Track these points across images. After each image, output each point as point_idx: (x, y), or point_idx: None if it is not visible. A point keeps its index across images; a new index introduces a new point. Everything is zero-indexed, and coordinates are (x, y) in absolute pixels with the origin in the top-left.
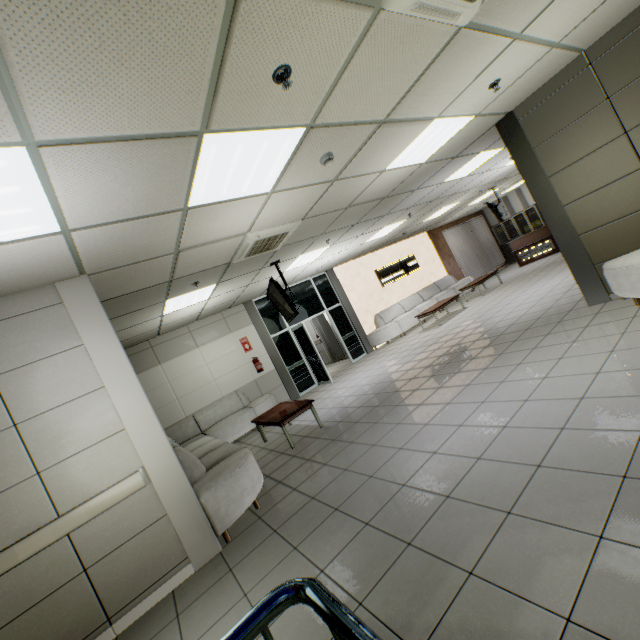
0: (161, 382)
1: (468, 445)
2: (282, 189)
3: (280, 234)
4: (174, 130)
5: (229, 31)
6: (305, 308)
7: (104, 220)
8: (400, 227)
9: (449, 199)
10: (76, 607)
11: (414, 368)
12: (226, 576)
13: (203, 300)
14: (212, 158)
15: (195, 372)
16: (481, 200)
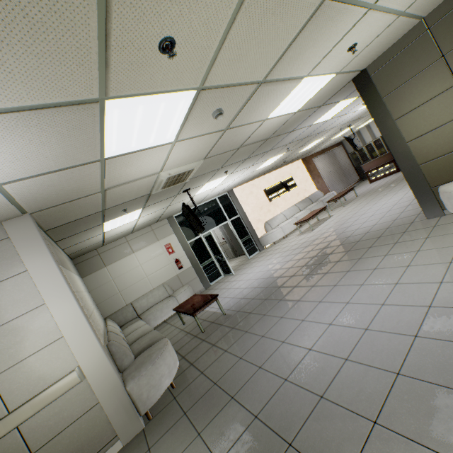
0: (107, 280)
1: (337, 345)
2: (184, 138)
3: (187, 171)
4: (74, 98)
5: (106, 5)
6: (213, 220)
7: (30, 174)
8: (281, 158)
9: (317, 136)
10: None
11: (293, 267)
12: None
13: (134, 220)
14: (117, 119)
15: (132, 271)
16: (341, 135)
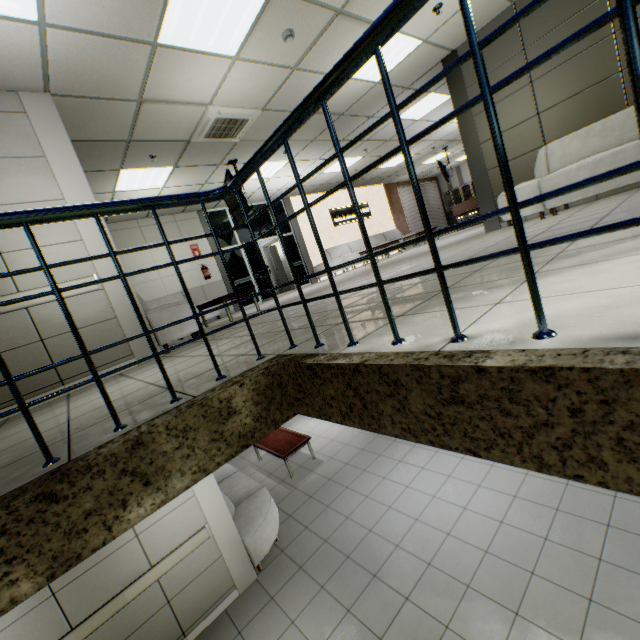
0: None
1: None
2: (246, 59)
3: (240, 119)
4: None
5: None
6: (258, 230)
7: (79, 25)
8: (357, 166)
9: None
10: (33, 365)
11: (346, 278)
12: (166, 358)
13: (157, 187)
14: None
15: (142, 267)
16: (435, 162)
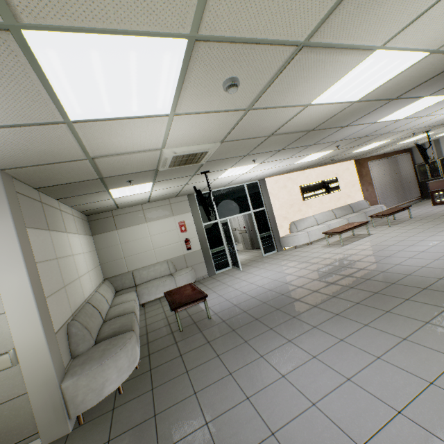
0: (115, 243)
1: None
2: (186, 112)
3: (199, 152)
4: None
5: None
6: (235, 207)
7: None
8: (328, 155)
9: (380, 137)
10: None
11: (303, 287)
12: None
13: (146, 191)
14: (60, 66)
15: (141, 240)
16: (412, 140)
